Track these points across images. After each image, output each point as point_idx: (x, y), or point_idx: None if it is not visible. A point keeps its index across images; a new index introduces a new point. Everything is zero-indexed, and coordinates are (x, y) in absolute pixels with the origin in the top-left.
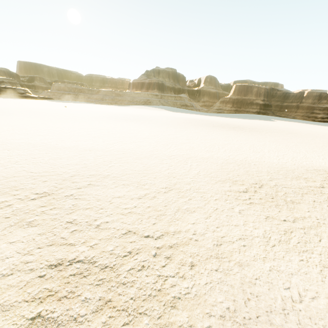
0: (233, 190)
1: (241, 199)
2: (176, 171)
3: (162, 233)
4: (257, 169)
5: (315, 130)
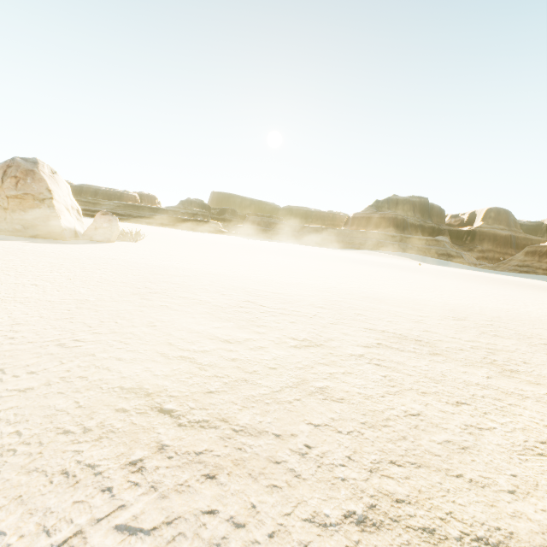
0: None
1: None
2: None
3: None
4: None
5: None
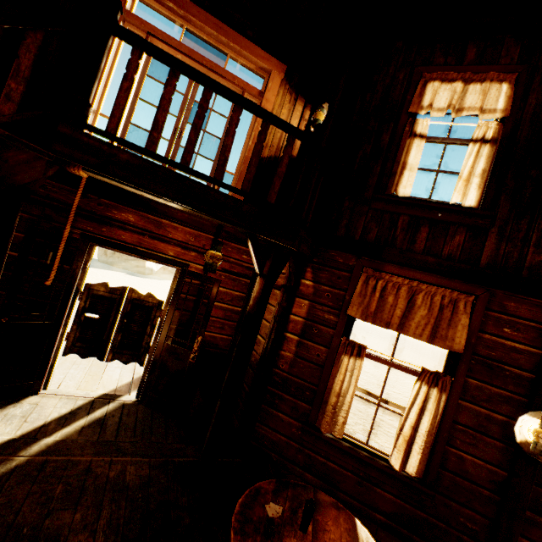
0: None
1: None
2: None
3: None
4: None
5: None
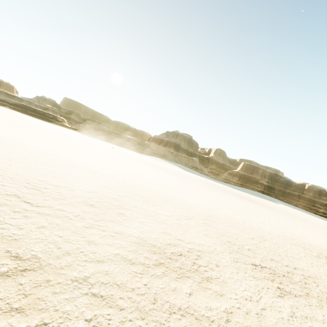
0: (309, 253)
1: (322, 261)
2: (252, 226)
3: (293, 267)
4: (310, 243)
5: (324, 224)
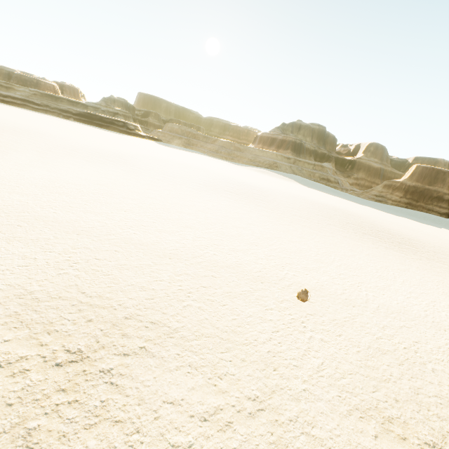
0: None
1: None
2: (282, 349)
3: None
4: (439, 391)
5: None
